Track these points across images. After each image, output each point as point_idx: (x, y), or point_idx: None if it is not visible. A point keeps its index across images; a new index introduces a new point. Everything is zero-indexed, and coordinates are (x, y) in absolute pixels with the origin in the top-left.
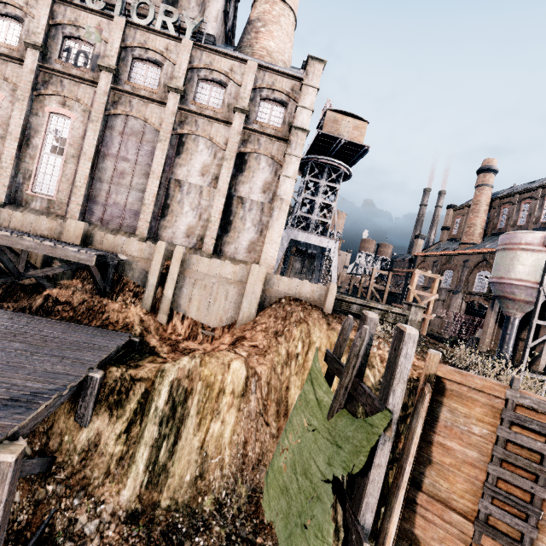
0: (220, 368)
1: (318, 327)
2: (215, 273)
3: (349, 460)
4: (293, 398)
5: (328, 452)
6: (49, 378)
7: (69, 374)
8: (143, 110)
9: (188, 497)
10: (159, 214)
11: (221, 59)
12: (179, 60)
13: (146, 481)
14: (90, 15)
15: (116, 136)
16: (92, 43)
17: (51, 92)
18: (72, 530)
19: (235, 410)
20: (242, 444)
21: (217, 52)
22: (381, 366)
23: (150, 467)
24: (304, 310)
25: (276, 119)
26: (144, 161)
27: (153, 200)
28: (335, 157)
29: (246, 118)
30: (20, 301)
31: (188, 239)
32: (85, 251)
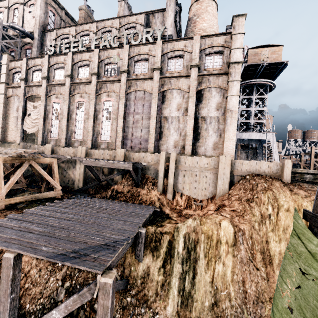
0: (214, 226)
1: (282, 193)
2: (196, 165)
3: None
4: (273, 249)
5: None
6: (121, 232)
7: (129, 230)
8: (142, 85)
9: None
10: (158, 138)
11: (178, 43)
12: (156, 53)
13: (180, 302)
14: (114, 50)
15: (132, 103)
16: (116, 62)
17: (103, 92)
18: None
19: (230, 257)
20: (241, 282)
21: (176, 40)
22: None
23: (181, 293)
24: (266, 182)
25: (217, 63)
26: (146, 111)
27: (154, 131)
28: (260, 78)
29: (198, 69)
30: (102, 193)
31: (175, 148)
32: (127, 162)
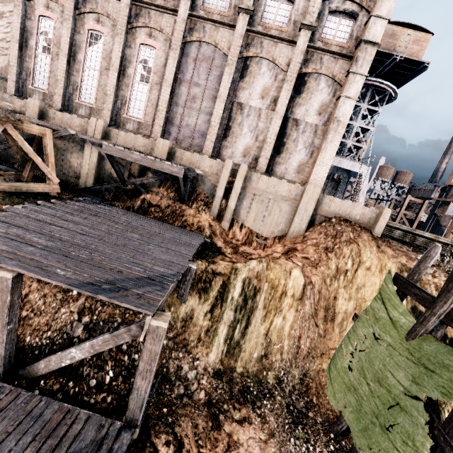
0: (283, 273)
1: (369, 248)
2: (272, 190)
3: (452, 388)
4: (339, 308)
5: (410, 370)
6: (166, 265)
7: (177, 263)
8: (214, 35)
9: (255, 369)
10: (221, 135)
11: None
12: None
13: (225, 351)
14: None
15: (190, 62)
16: None
17: (141, 24)
18: (180, 374)
19: (293, 310)
20: (297, 337)
21: None
22: (436, 294)
23: (228, 341)
24: (353, 230)
25: (343, 33)
26: (212, 86)
27: (218, 122)
28: (382, 77)
29: (311, 35)
30: (124, 202)
31: (244, 158)
32: (176, 165)
